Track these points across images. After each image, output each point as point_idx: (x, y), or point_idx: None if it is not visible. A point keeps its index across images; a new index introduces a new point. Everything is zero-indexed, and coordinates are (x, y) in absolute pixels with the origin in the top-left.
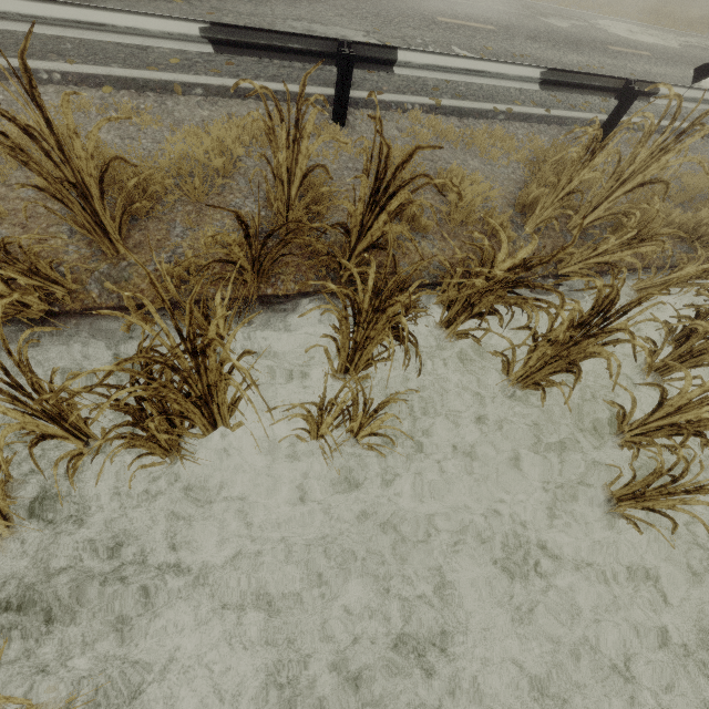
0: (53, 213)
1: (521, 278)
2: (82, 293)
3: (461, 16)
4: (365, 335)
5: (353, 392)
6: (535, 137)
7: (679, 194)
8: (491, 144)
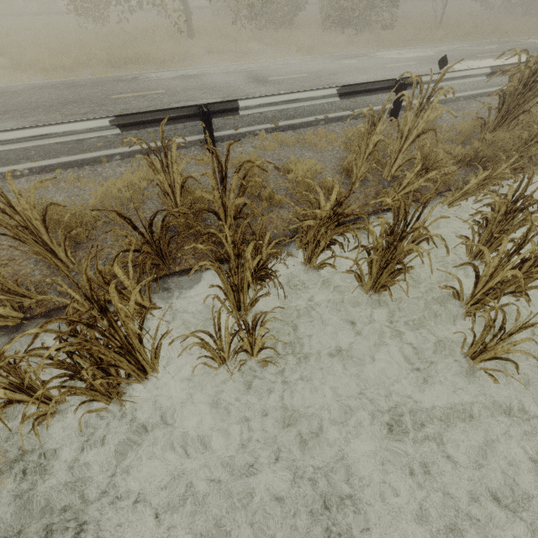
0: (16, 249)
1: (358, 218)
2: (45, 300)
3: (284, 74)
4: (239, 278)
5: (236, 319)
6: (348, 129)
7: (458, 137)
8: (318, 140)
